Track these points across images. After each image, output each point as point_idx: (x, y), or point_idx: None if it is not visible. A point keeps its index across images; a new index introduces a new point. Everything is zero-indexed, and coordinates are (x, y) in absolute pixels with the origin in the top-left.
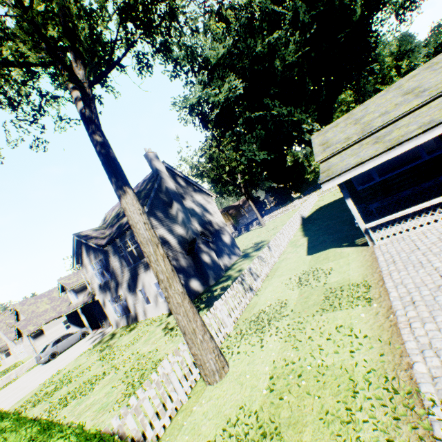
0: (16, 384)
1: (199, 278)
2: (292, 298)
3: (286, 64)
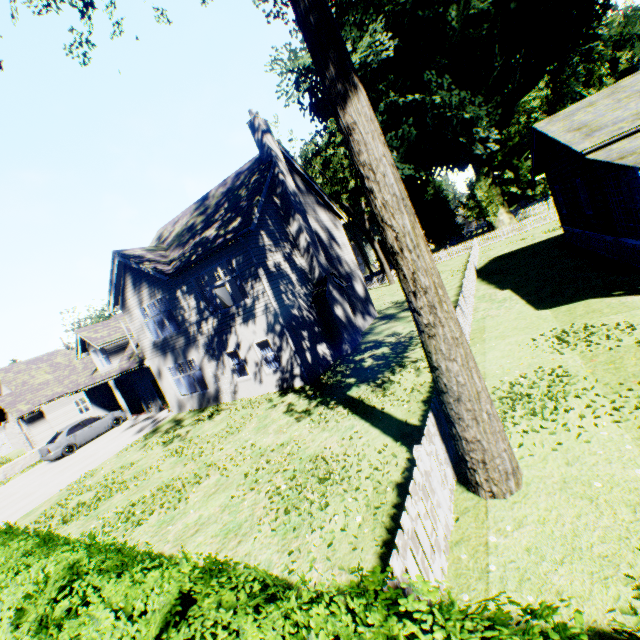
0: (10, 489)
1: (328, 342)
2: (571, 364)
3: (469, 16)
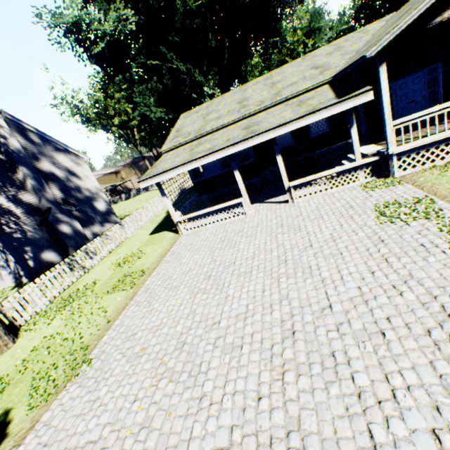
0: None
1: (57, 249)
2: (104, 278)
3: (189, 9)
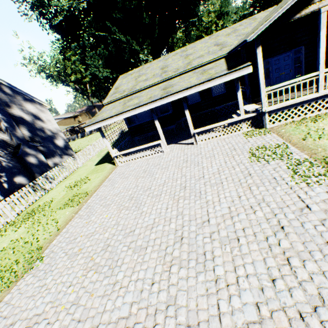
0: None
1: (26, 175)
2: (59, 197)
3: None
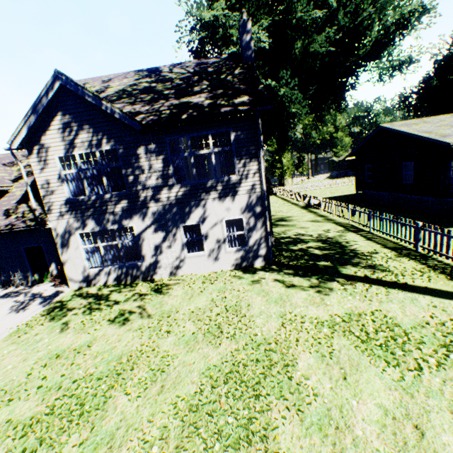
0: None
1: None
2: None
3: (308, 52)
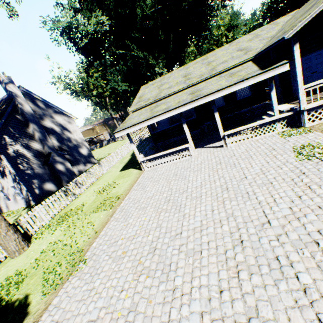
0: None
1: (54, 181)
2: (89, 202)
3: (145, 14)
